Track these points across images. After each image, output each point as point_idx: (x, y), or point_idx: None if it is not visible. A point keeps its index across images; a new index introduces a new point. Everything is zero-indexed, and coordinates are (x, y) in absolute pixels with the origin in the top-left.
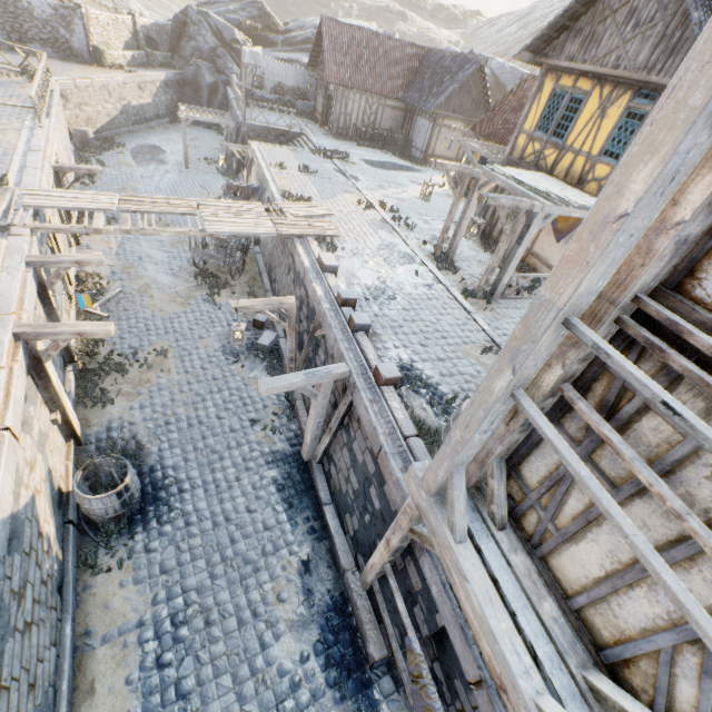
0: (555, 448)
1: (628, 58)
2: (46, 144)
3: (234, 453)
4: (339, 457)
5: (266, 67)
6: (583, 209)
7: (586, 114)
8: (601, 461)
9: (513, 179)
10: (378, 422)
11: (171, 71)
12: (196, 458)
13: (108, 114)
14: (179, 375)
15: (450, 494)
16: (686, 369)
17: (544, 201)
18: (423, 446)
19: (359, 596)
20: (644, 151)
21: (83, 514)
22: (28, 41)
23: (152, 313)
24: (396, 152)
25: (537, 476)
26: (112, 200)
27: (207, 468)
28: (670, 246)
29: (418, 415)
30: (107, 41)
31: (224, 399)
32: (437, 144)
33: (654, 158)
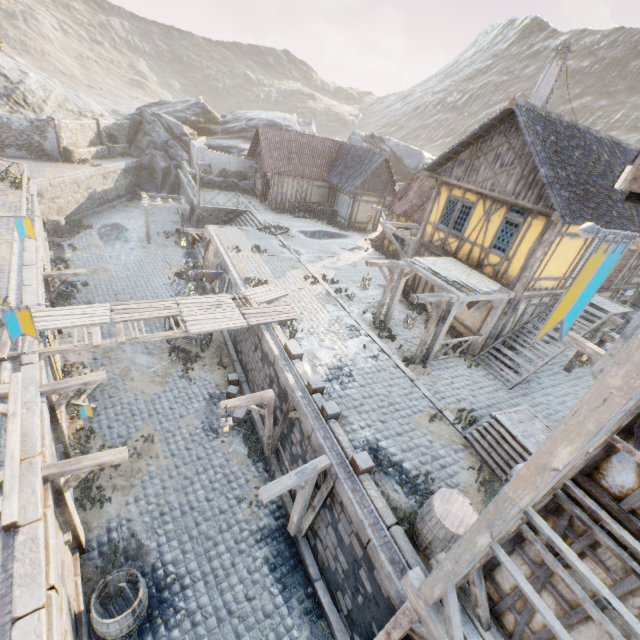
0: (532, 601)
1: (500, 186)
2: (36, 254)
3: (226, 536)
4: (325, 534)
5: (213, 158)
6: (487, 294)
7: (476, 217)
8: (558, 584)
9: (431, 271)
10: (363, 513)
11: (130, 160)
12: (193, 548)
13: (77, 201)
14: (167, 459)
15: (446, 609)
16: (609, 546)
17: (458, 294)
18: (403, 534)
19: None
20: (563, 438)
21: (94, 632)
22: (5, 147)
23: (135, 396)
24: (325, 221)
25: (509, 584)
26: (106, 312)
27: (204, 558)
28: (582, 462)
29: (393, 498)
30: (75, 142)
31: (210, 479)
32: (358, 213)
33: (571, 445)
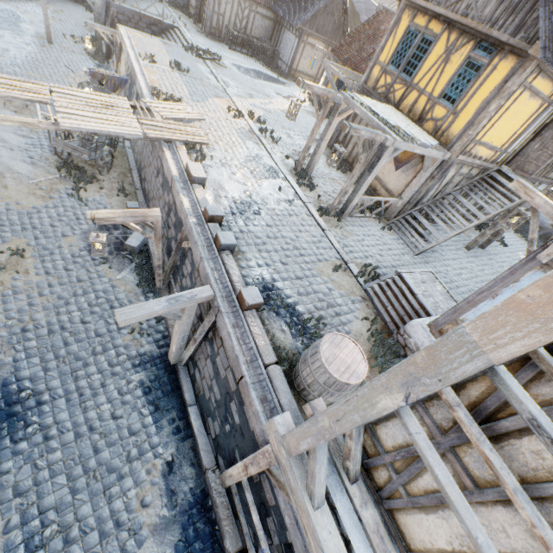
0: (447, 496)
1: (476, 8)
2: None
3: (99, 358)
4: (203, 366)
5: None
6: (423, 147)
7: (434, 56)
8: (465, 456)
9: (369, 110)
10: (241, 349)
11: None
12: (57, 367)
13: None
14: (39, 277)
15: (311, 465)
16: None
17: (395, 137)
18: (281, 374)
19: (219, 494)
20: None
21: None
22: None
23: (7, 206)
24: (265, 62)
25: (393, 442)
26: None
27: (70, 377)
28: None
29: (278, 338)
30: None
31: (89, 303)
32: (301, 60)
33: None
